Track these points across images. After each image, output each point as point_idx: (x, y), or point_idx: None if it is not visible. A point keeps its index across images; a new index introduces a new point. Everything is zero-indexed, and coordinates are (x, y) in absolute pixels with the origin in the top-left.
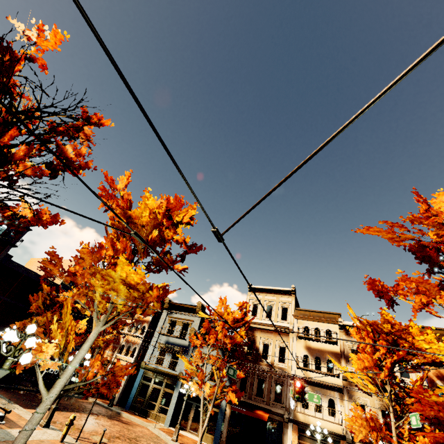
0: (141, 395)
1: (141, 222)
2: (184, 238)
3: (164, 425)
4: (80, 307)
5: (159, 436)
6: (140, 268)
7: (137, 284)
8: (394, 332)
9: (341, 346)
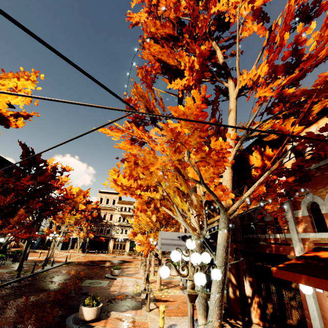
0: (42, 242)
1: (77, 200)
2: (85, 198)
3: (58, 250)
4: (60, 225)
5: (60, 253)
6: (80, 215)
7: (79, 218)
8: None
9: (133, 213)
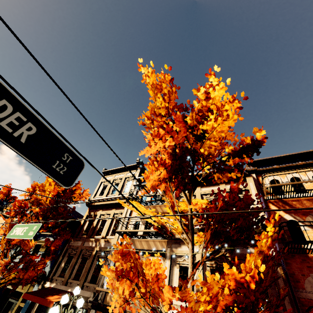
0: None
1: None
2: None
3: None
4: None
5: None
6: None
7: None
8: (169, 106)
9: None
